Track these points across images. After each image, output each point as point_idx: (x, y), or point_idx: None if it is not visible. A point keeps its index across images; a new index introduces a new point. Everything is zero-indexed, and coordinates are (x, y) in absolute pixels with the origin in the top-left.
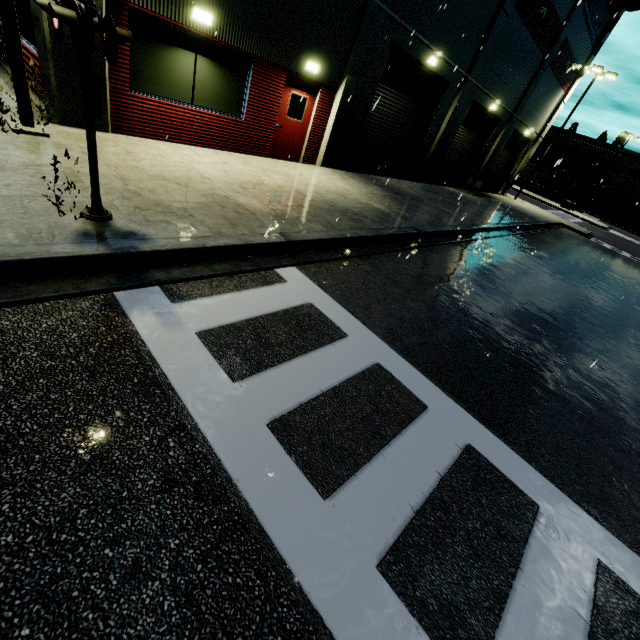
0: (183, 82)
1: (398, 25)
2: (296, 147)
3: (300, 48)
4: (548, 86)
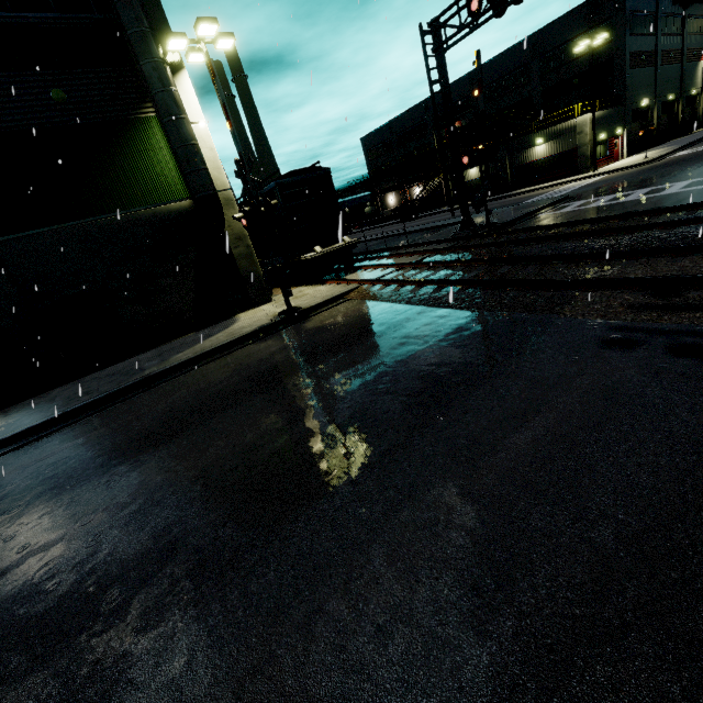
0: (598, 153)
1: (631, 105)
2: (617, 157)
3: (614, 129)
4: (690, 68)
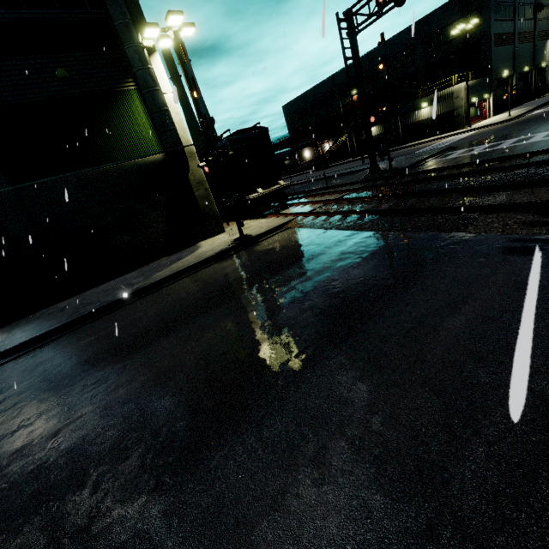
0: (471, 113)
1: (495, 75)
2: (485, 116)
3: (483, 94)
4: (541, 46)
